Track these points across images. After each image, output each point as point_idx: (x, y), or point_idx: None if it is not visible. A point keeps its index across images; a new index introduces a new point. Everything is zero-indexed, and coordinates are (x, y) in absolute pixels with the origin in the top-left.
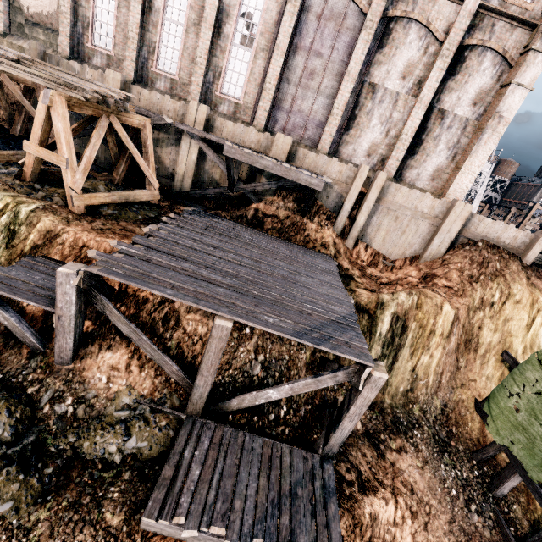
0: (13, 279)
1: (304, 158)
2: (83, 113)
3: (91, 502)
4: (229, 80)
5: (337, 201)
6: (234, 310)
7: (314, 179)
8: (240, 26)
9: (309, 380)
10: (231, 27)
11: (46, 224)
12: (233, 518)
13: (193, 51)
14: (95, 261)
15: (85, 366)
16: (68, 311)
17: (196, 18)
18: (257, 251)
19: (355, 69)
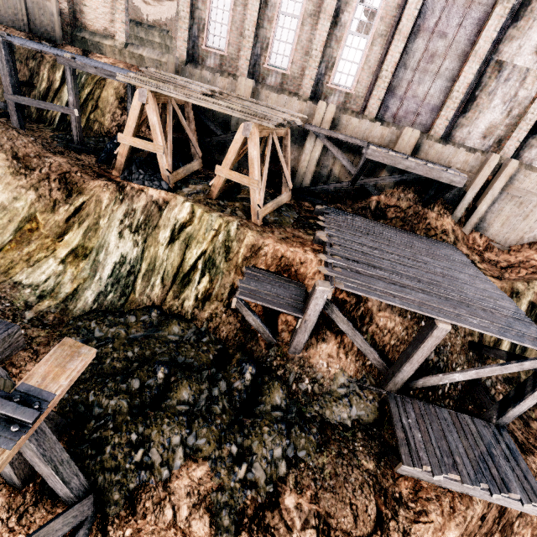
0: (256, 290)
1: (429, 150)
2: (261, 136)
3: (348, 453)
4: (340, 70)
5: (457, 190)
6: (446, 314)
7: (456, 176)
8: (358, 12)
9: (496, 367)
10: (349, 15)
11: (250, 240)
12: (460, 469)
13: (307, 43)
14: (293, 269)
15: (310, 354)
16: (313, 316)
17: (312, 8)
18: (404, 248)
19: (483, 47)
